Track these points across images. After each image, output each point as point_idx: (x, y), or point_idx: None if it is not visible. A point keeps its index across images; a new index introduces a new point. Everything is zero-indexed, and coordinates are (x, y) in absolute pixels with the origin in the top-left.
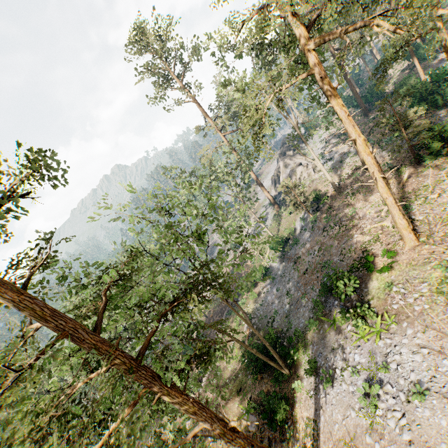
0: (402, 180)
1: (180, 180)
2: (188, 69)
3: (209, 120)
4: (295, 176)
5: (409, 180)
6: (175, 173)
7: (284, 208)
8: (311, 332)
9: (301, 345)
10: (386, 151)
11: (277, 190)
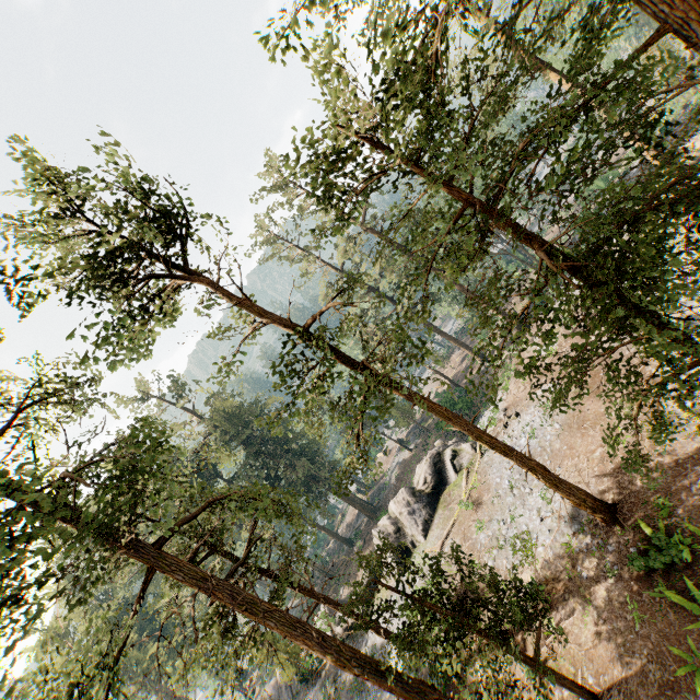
0: None
1: None
2: None
3: None
4: None
5: None
6: None
7: None
8: None
9: None
10: None
11: None
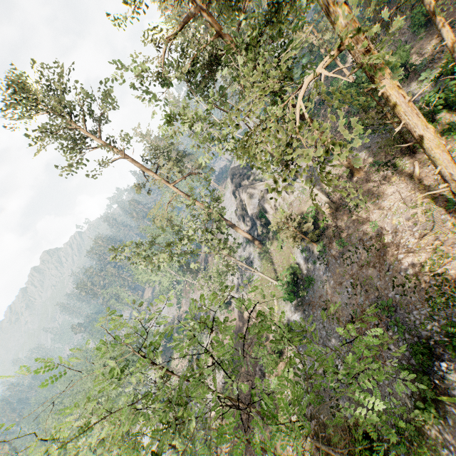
0: (414, 175)
1: (140, 260)
2: (105, 122)
3: (150, 173)
4: (269, 204)
5: (420, 172)
6: (129, 251)
7: (269, 242)
8: (429, 423)
9: (424, 451)
10: (360, 151)
11: (248, 225)
